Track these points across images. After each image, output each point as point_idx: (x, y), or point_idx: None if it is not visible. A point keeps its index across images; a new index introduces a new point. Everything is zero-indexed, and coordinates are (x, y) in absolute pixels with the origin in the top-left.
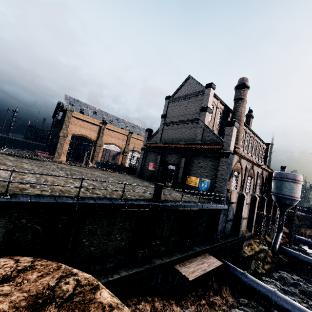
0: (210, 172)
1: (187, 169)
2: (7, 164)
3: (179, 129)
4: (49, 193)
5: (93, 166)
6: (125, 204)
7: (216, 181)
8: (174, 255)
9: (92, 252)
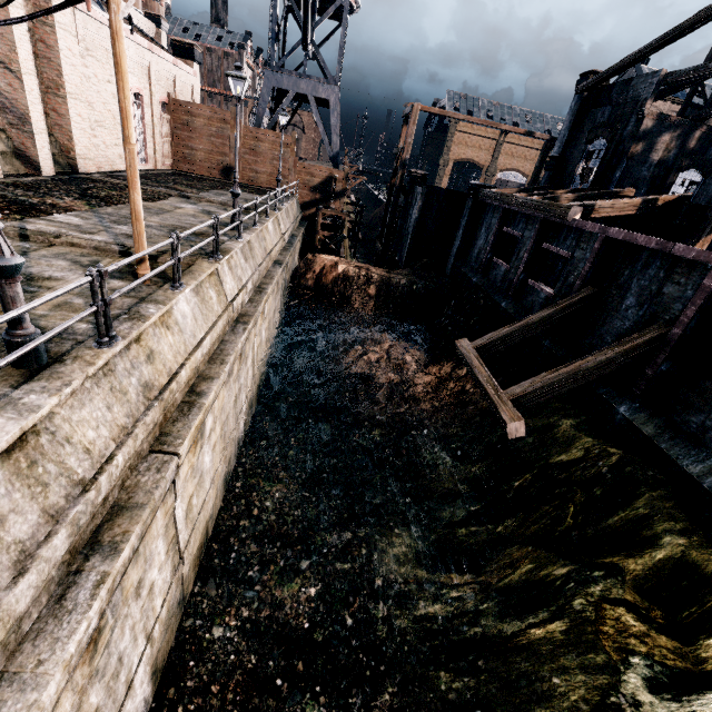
0: None
1: None
2: None
3: None
4: None
5: None
6: None
7: None
8: None
9: None
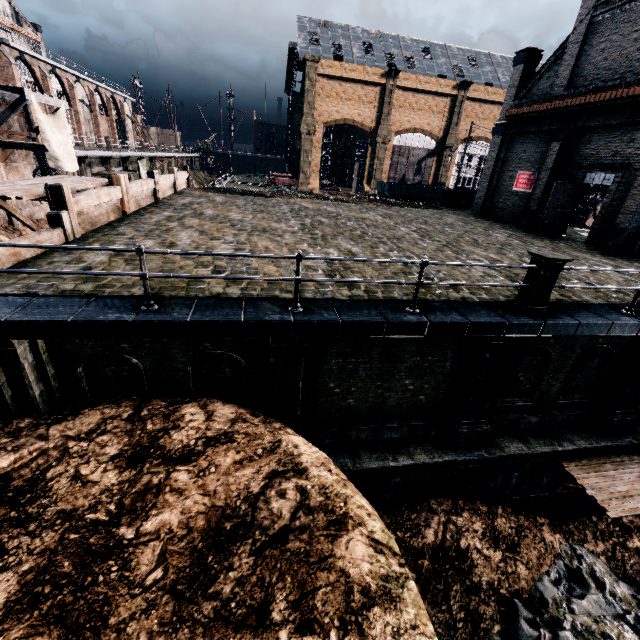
0: None
1: None
2: (204, 214)
3: None
4: (241, 291)
5: (373, 195)
6: (421, 325)
7: None
8: (567, 438)
9: (351, 406)
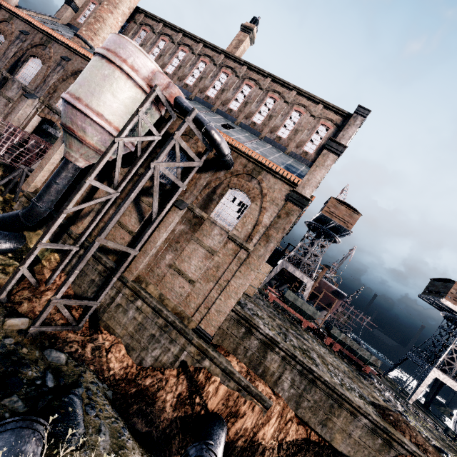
0: None
1: None
2: None
3: None
4: None
5: None
6: None
7: None
8: None
9: None
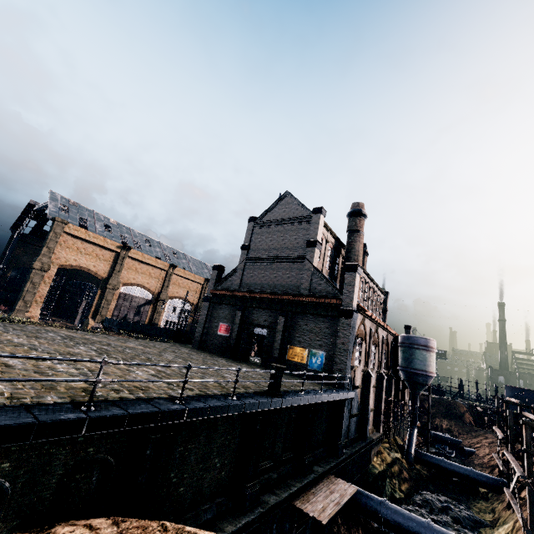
0: (325, 339)
1: (288, 335)
2: None
3: (273, 271)
4: (132, 395)
5: (98, 328)
6: (242, 405)
7: (335, 354)
8: (291, 484)
9: (181, 496)
